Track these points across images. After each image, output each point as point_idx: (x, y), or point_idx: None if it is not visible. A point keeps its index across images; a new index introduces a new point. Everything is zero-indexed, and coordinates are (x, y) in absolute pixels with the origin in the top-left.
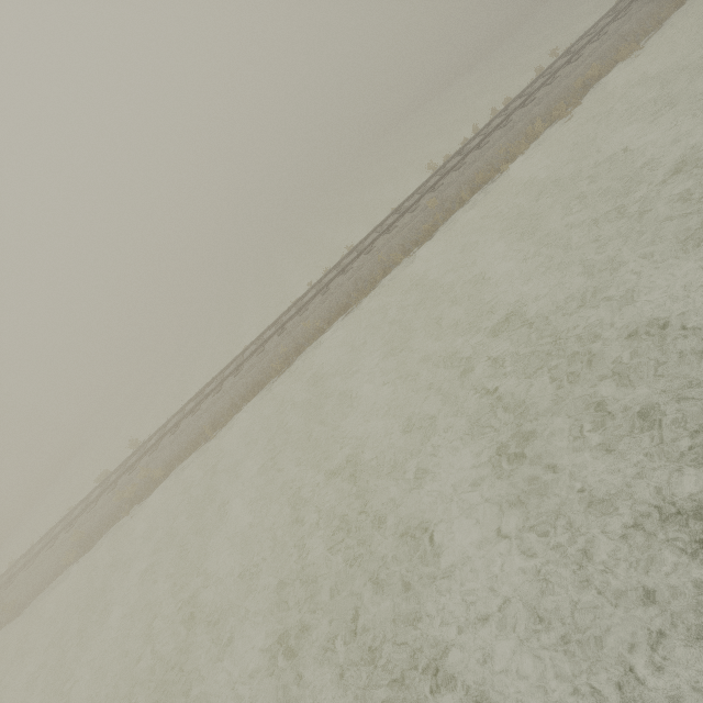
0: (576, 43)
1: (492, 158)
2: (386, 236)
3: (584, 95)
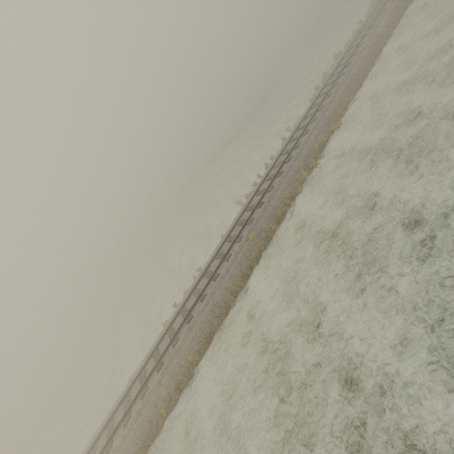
0: (300, 124)
1: (282, 198)
2: (225, 264)
3: (322, 151)
